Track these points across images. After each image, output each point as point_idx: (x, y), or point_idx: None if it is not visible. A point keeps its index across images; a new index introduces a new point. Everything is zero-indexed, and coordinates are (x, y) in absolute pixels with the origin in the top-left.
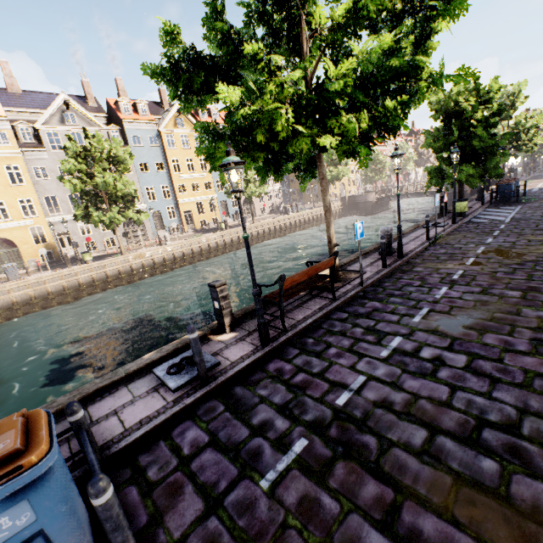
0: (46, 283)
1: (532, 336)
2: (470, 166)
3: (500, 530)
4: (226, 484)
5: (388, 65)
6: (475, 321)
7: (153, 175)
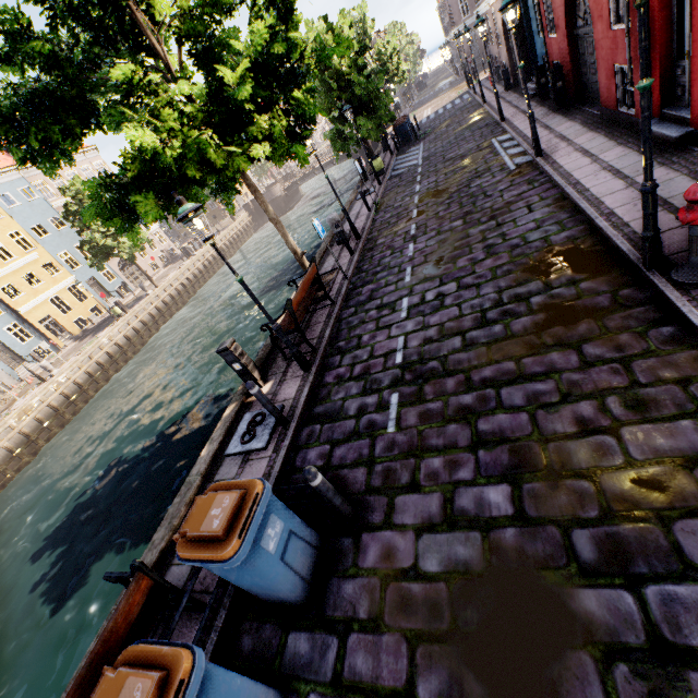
0: None
1: (483, 246)
2: (365, 119)
3: (516, 349)
4: (367, 450)
5: (272, 53)
6: (446, 257)
7: None
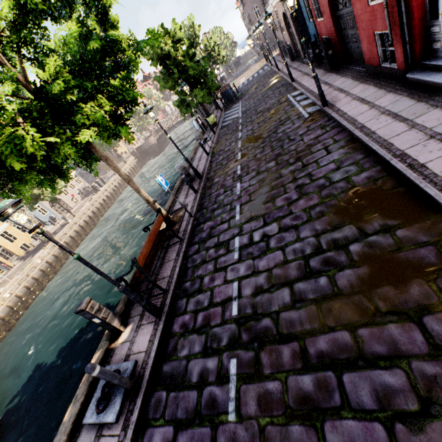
0: None
1: (295, 186)
2: (199, 90)
3: (348, 313)
4: None
5: (90, 49)
6: (266, 196)
7: None
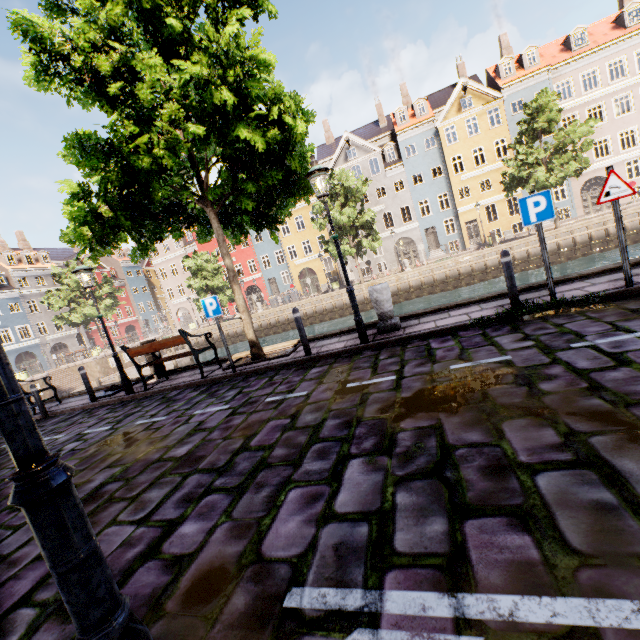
0: (303, 307)
1: None
2: None
3: None
4: None
5: None
6: (112, 448)
7: (427, 185)
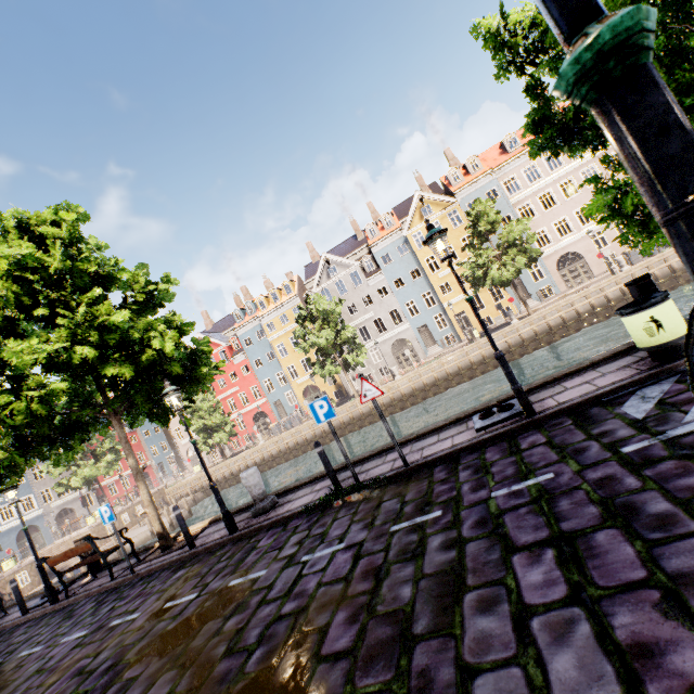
0: (302, 432)
1: None
2: None
3: None
4: None
5: None
6: None
7: (409, 287)
